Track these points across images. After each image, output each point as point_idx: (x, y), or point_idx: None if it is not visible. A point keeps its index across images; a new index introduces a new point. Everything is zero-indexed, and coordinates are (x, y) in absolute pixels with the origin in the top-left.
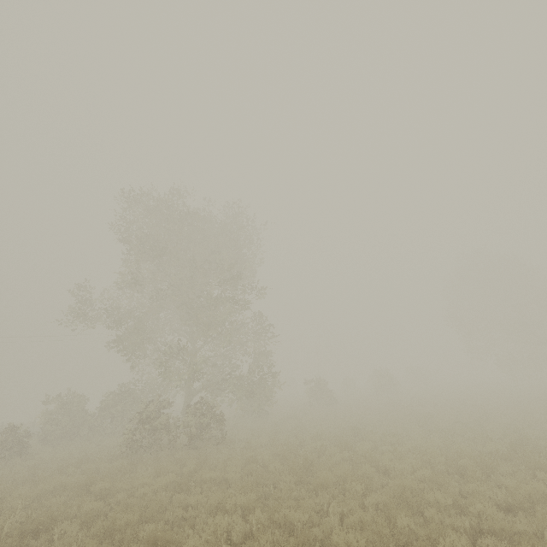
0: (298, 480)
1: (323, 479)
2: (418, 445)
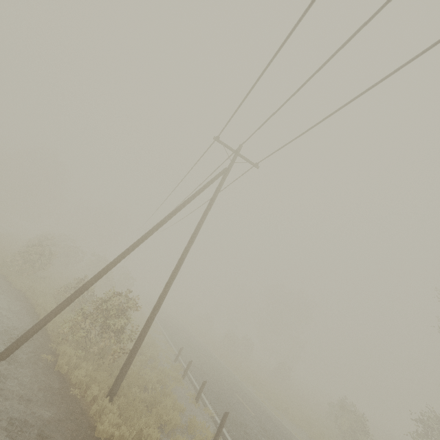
0: None
1: None
2: None
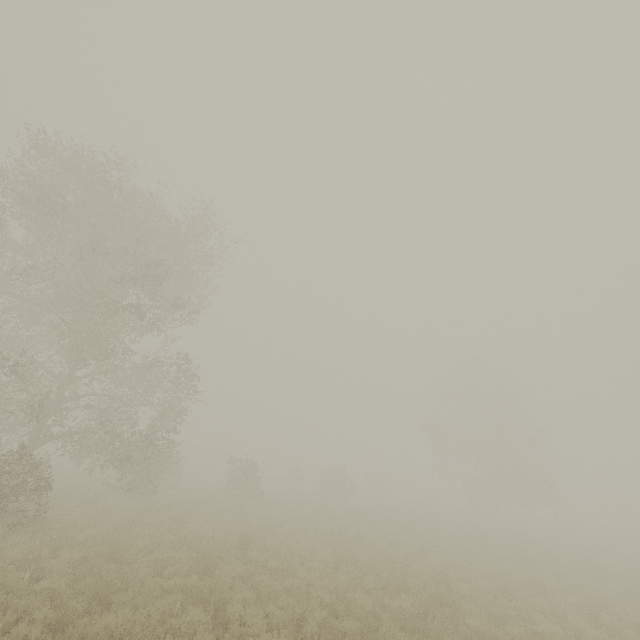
0: (60, 621)
1: (88, 629)
2: (311, 581)
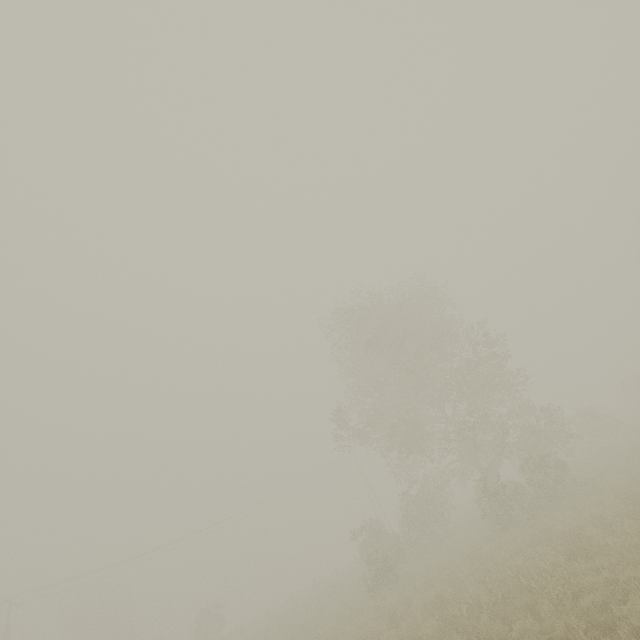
0: None
1: None
2: None
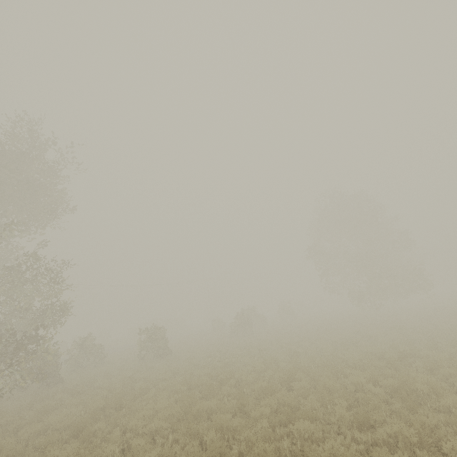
0: None
1: None
2: None
